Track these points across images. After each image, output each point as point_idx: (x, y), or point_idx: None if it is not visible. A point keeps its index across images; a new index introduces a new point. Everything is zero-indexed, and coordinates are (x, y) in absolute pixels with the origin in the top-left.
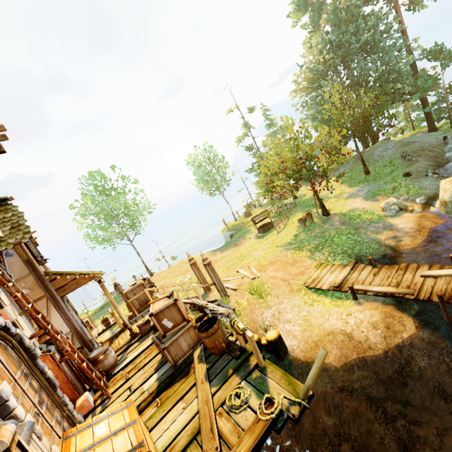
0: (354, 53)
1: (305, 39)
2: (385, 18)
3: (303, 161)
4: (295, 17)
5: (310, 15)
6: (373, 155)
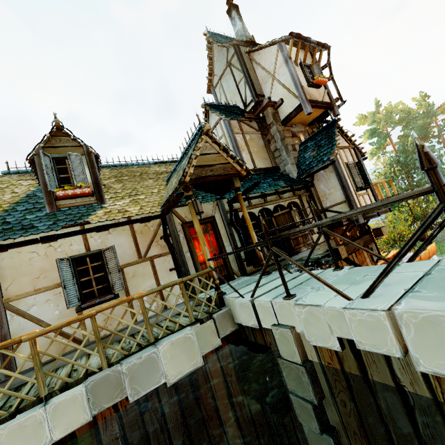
0: (415, 169)
1: (372, 151)
2: (440, 154)
3: (399, 236)
4: (367, 139)
5: (378, 140)
6: (436, 237)
